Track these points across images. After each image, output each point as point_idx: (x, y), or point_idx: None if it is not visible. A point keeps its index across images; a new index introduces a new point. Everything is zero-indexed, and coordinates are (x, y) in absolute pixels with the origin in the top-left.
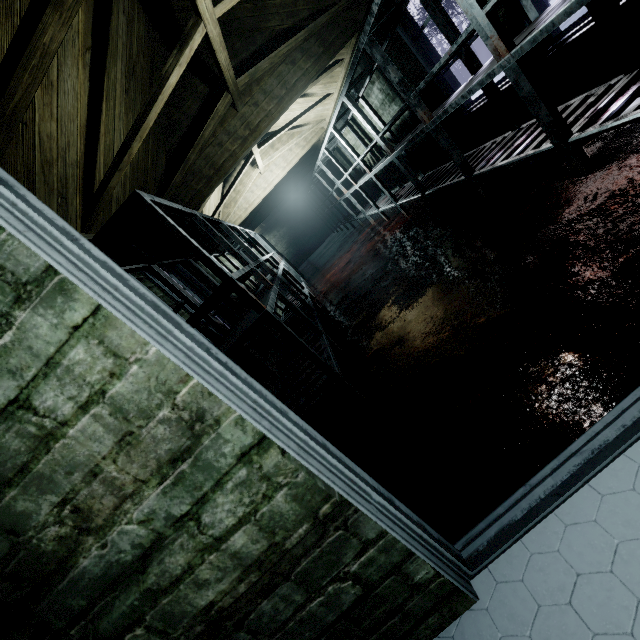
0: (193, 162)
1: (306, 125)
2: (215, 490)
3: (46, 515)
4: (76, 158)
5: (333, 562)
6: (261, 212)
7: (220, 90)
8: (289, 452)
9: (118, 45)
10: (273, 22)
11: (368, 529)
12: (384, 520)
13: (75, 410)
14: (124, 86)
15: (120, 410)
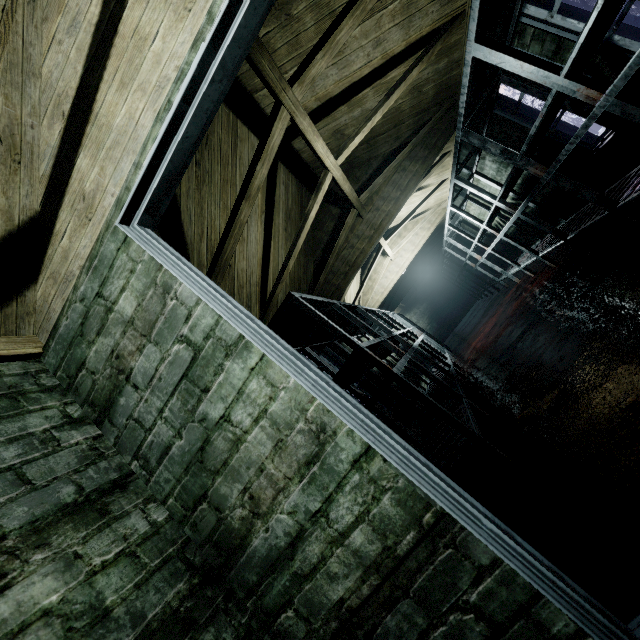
0: (332, 265)
1: (428, 210)
2: (337, 491)
3: (235, 499)
4: (256, 280)
5: (449, 585)
6: (398, 293)
7: (349, 208)
8: (391, 462)
9: (280, 204)
10: (384, 149)
11: (479, 552)
12: (497, 547)
13: (251, 423)
14: (284, 227)
15: (275, 423)
